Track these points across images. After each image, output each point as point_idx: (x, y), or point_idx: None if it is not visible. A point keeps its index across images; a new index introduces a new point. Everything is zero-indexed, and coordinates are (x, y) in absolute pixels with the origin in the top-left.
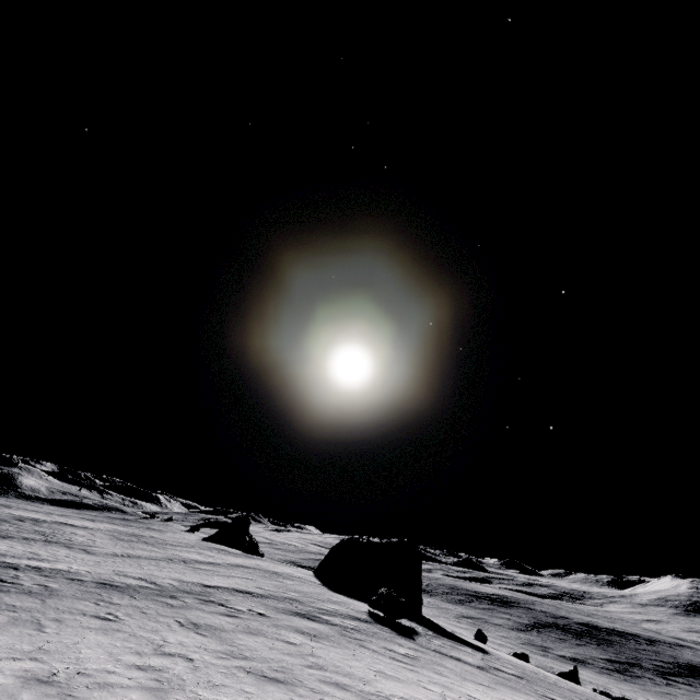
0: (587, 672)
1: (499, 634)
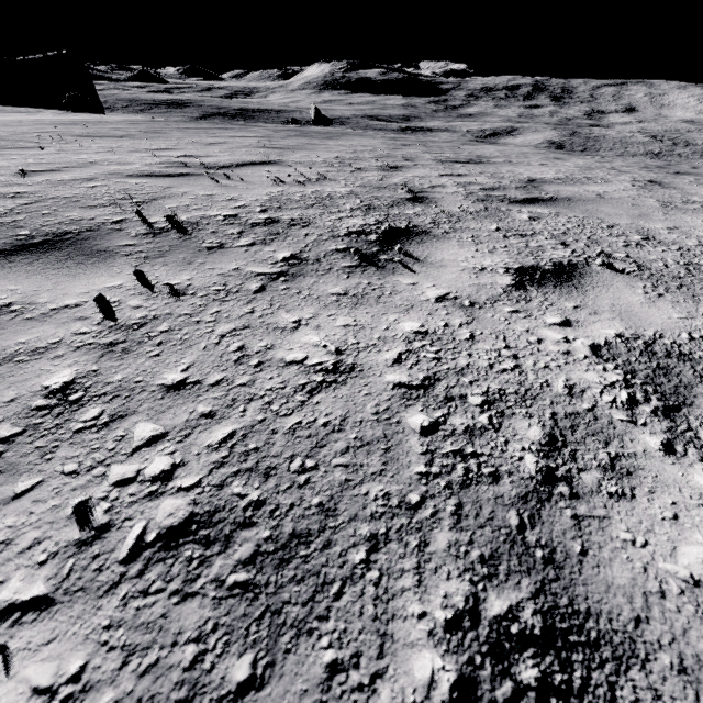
0: None
1: None
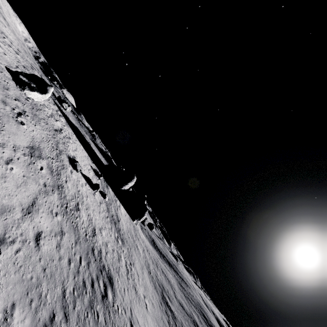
0: (153, 290)
1: (156, 270)
